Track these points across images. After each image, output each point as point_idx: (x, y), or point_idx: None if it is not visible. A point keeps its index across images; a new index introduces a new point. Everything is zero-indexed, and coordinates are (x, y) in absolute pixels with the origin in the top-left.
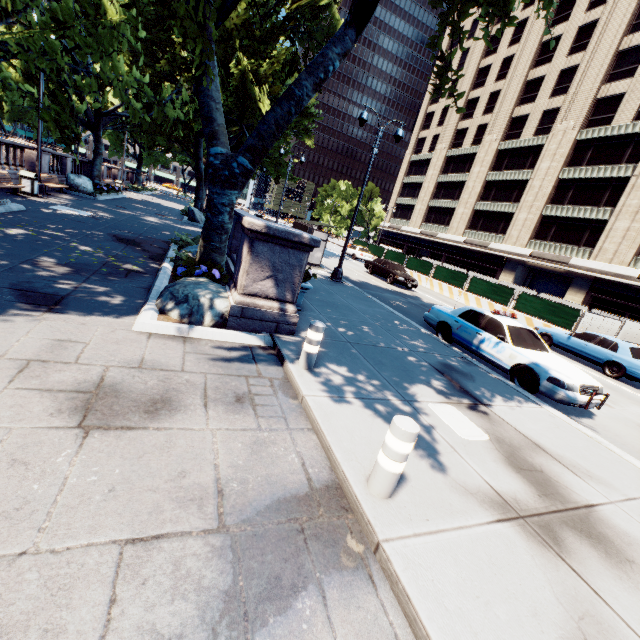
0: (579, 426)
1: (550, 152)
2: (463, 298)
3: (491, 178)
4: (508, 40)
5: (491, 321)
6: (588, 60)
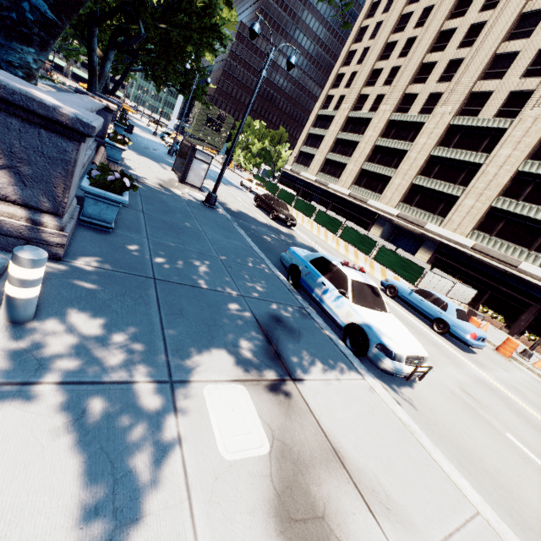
0: (396, 407)
1: (428, 130)
2: (335, 243)
3: (379, 143)
4: (415, 22)
5: (338, 272)
6: (472, 56)
